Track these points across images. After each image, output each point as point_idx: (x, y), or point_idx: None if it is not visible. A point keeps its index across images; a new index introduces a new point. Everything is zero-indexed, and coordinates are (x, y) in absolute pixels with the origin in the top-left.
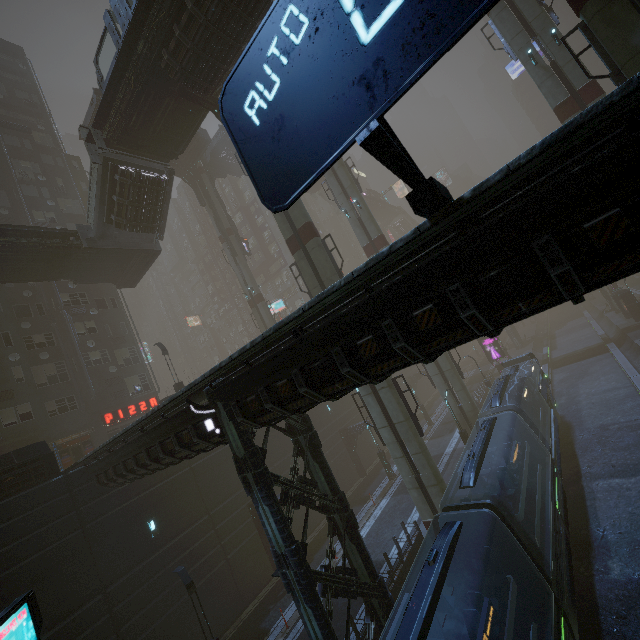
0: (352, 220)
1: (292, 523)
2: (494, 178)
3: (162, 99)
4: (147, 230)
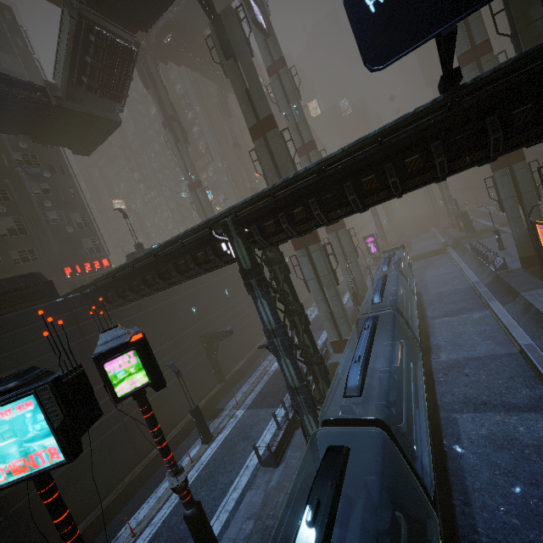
0: (290, 124)
1: (229, 353)
2: (485, 74)
3: None
4: (115, 99)
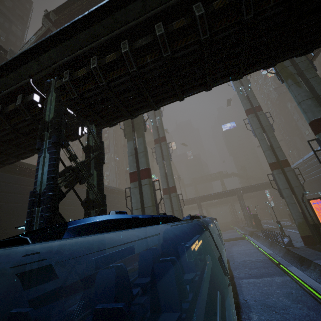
0: (154, 126)
1: None
2: None
3: None
4: None
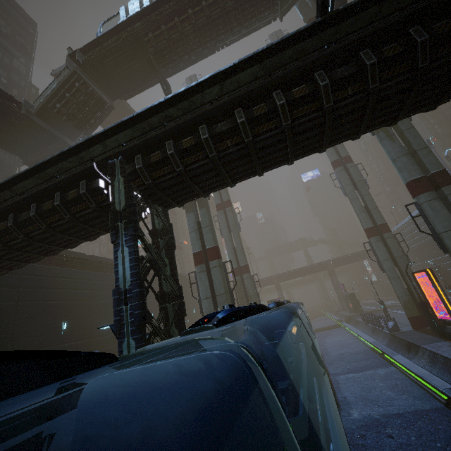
0: None
1: None
2: (354, 2)
3: (133, 59)
4: (77, 127)
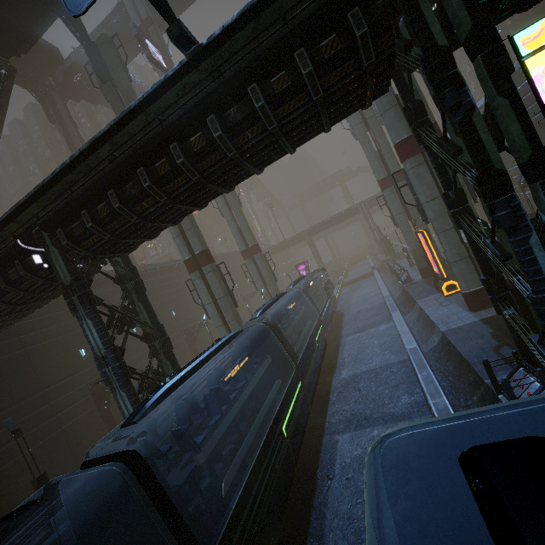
0: None
1: None
2: (217, 32)
3: None
4: None
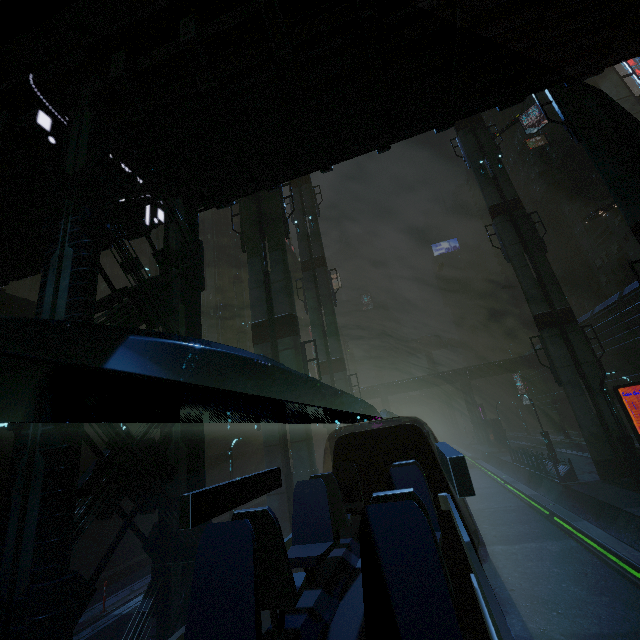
0: (301, 235)
1: None
2: None
3: None
4: None
